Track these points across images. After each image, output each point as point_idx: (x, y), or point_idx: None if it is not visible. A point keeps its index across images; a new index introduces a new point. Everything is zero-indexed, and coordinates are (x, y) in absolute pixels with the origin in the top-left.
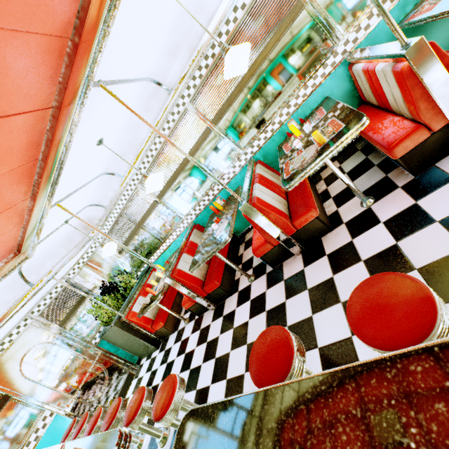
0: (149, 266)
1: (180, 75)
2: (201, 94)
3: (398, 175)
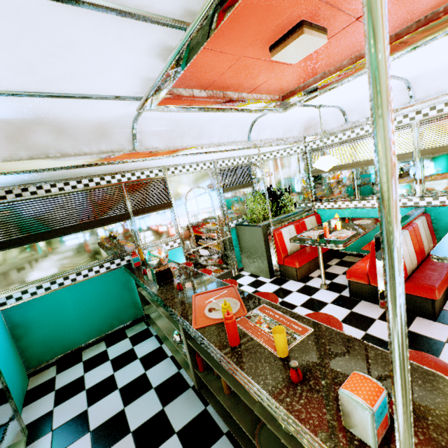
0: (312, 208)
1: None
2: None
3: None
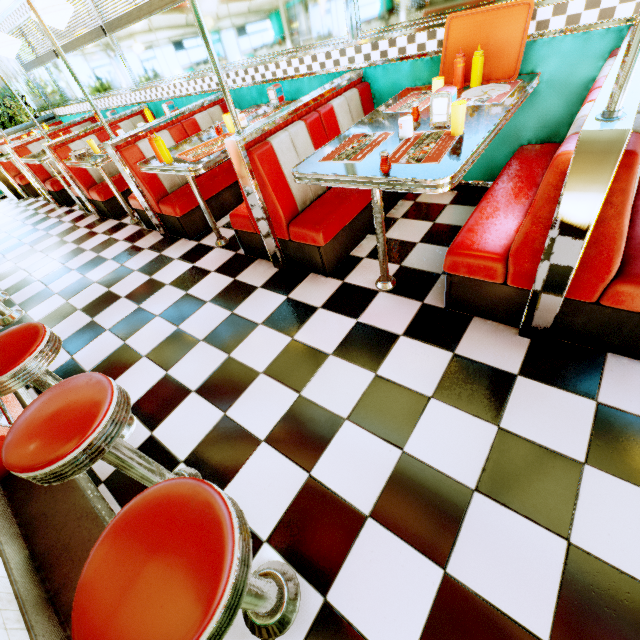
0: (55, 117)
1: None
2: None
3: None
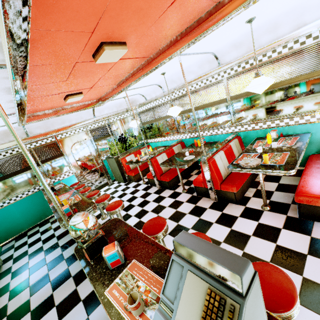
0: (147, 143)
1: (232, 60)
2: (237, 77)
3: (294, 209)
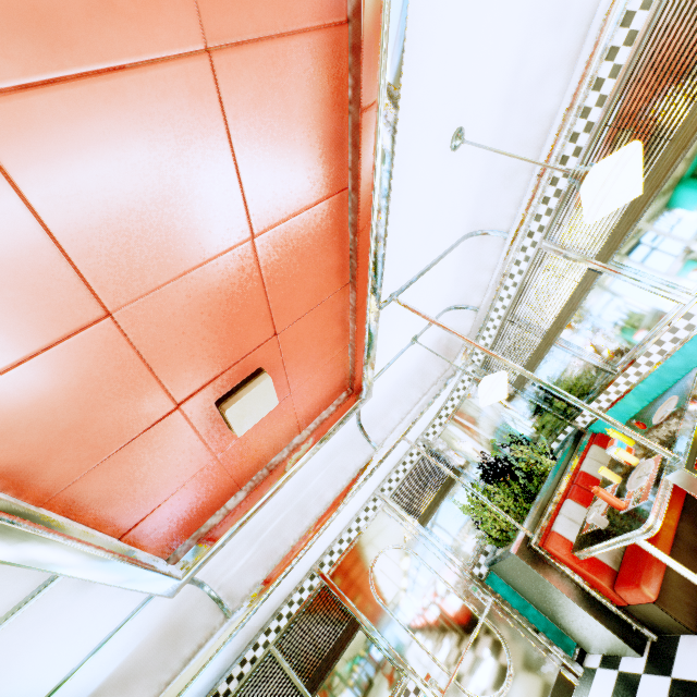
0: (579, 433)
1: None
2: None
3: None
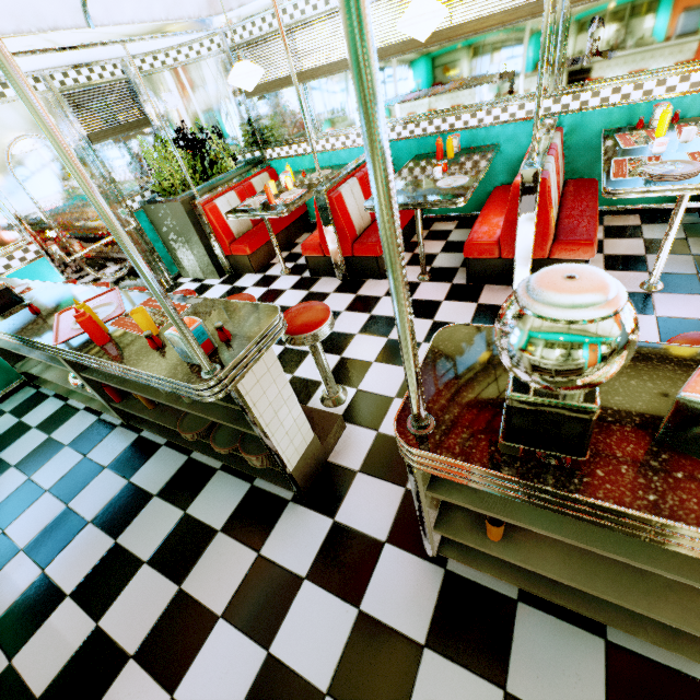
0: (262, 160)
1: None
2: None
3: None
